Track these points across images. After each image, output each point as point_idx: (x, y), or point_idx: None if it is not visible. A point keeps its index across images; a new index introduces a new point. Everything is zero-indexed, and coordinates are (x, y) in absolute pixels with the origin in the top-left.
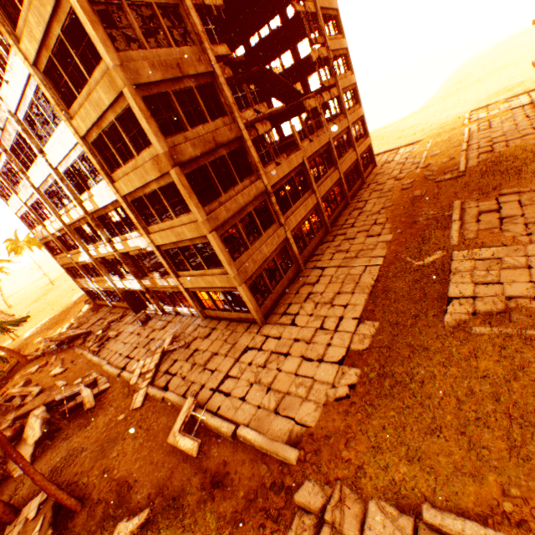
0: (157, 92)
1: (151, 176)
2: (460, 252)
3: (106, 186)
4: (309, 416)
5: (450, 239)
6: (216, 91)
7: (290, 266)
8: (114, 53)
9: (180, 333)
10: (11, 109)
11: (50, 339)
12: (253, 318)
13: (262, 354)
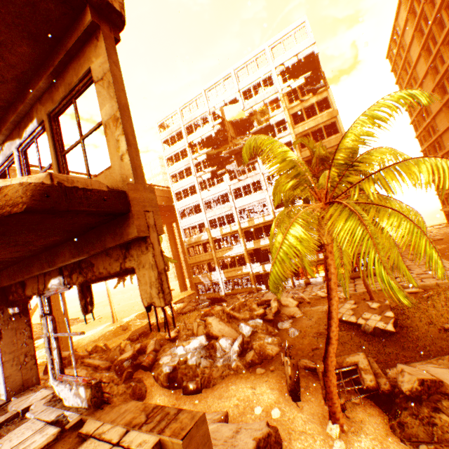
0: None
1: None
2: None
3: None
4: None
5: None
6: None
7: None
8: None
9: None
10: (263, 172)
11: (207, 296)
12: None
13: None
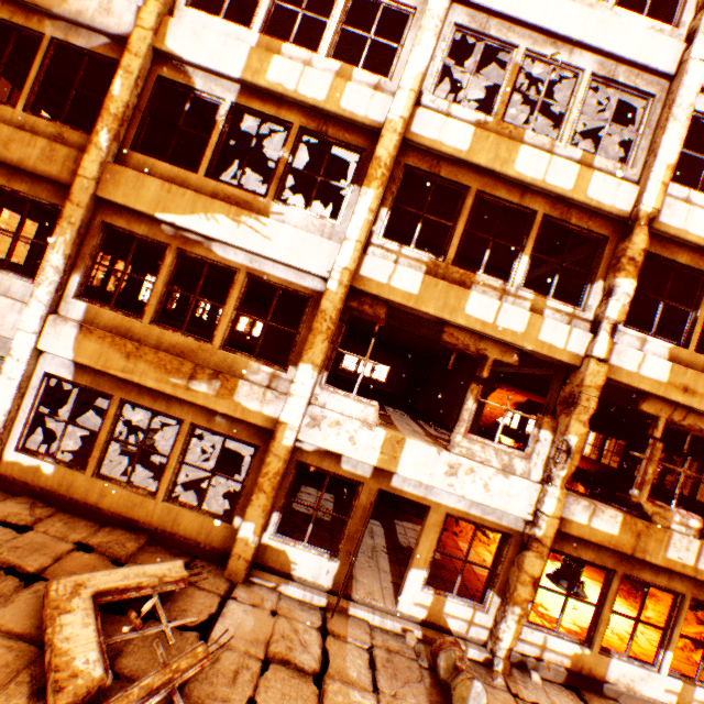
0: None
1: None
2: None
3: None
4: None
5: None
6: None
7: None
8: None
9: None
10: None
11: None
12: None
13: None
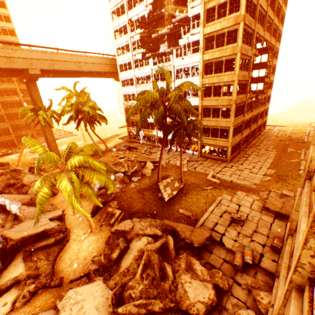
0: (239, 83)
1: (223, 104)
2: (303, 161)
3: (195, 100)
4: (256, 182)
5: (300, 157)
6: (245, 86)
7: (237, 149)
8: (238, 71)
9: (190, 158)
10: (175, 65)
11: (125, 145)
12: (225, 160)
13: (232, 169)
